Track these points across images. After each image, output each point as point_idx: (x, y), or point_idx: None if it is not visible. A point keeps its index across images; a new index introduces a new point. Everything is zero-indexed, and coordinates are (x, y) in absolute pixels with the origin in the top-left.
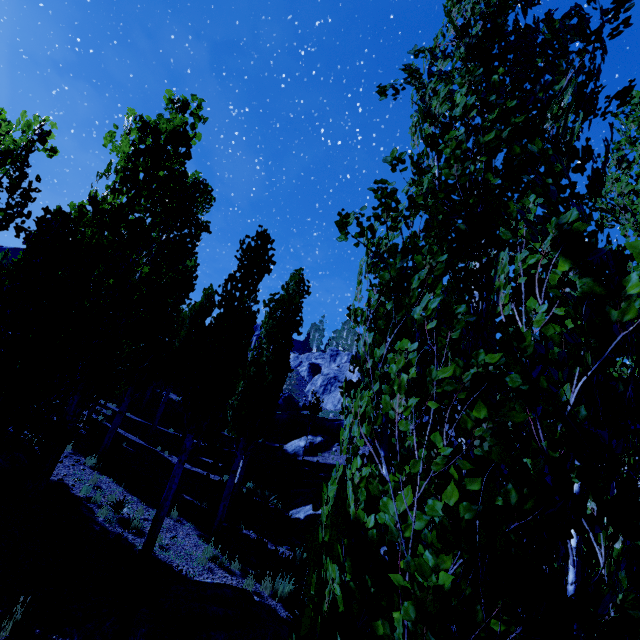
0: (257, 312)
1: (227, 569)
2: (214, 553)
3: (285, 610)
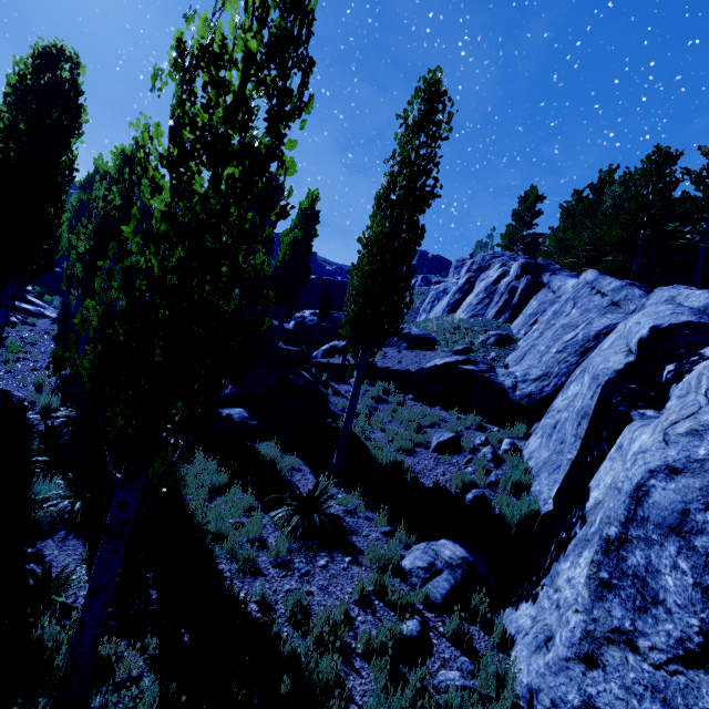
0: (64, 166)
1: (40, 389)
2: (52, 382)
3: (36, 413)
